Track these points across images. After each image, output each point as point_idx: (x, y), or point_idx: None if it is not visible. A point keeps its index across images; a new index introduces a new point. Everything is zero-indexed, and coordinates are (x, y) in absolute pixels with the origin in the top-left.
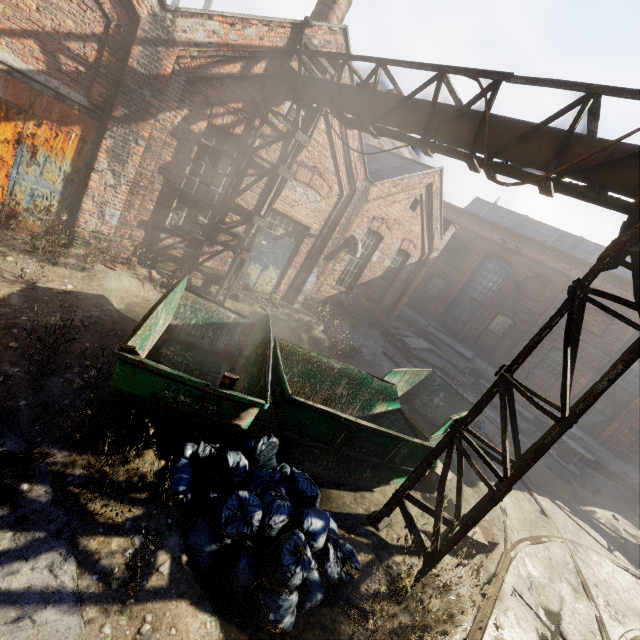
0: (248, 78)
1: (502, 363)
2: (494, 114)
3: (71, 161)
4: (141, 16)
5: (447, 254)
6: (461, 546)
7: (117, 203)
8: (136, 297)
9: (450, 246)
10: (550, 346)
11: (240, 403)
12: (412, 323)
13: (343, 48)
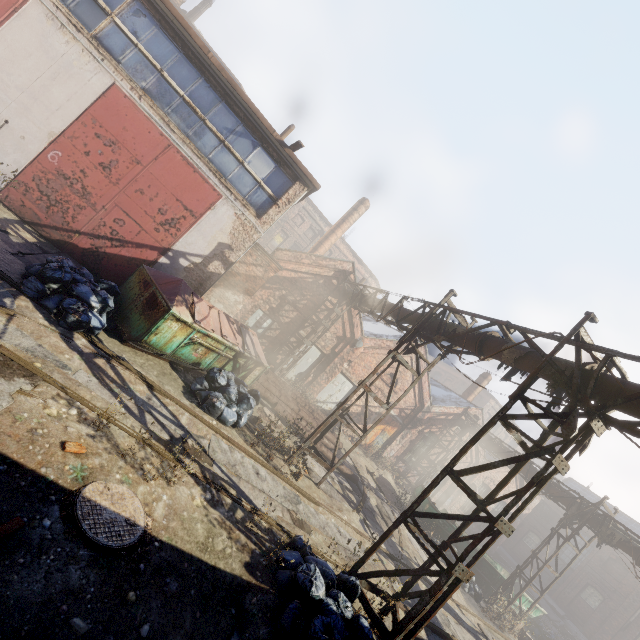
0: (446, 419)
1: (594, 635)
2: (532, 469)
3: (390, 435)
4: (425, 407)
5: (541, 516)
6: (523, 639)
7: (395, 449)
8: (392, 484)
9: (542, 510)
10: (637, 631)
11: (453, 529)
12: (510, 567)
13: (480, 413)
